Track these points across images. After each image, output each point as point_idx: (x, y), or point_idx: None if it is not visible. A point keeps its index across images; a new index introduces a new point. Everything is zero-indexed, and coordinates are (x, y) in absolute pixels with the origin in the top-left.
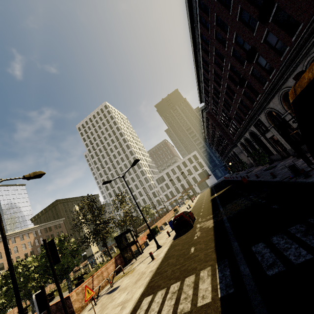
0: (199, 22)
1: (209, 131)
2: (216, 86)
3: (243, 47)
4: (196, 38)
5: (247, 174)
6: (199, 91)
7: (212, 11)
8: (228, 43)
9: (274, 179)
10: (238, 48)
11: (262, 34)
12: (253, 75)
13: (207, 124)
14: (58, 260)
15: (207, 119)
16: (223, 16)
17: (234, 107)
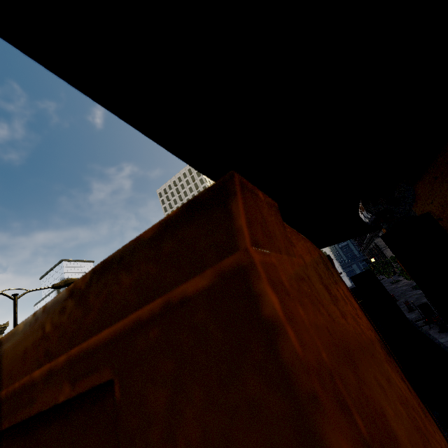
0: None
1: None
2: None
3: None
4: None
5: (390, 285)
6: None
7: None
8: None
9: (409, 314)
10: None
11: None
12: None
13: None
14: None
15: None
16: None
17: None
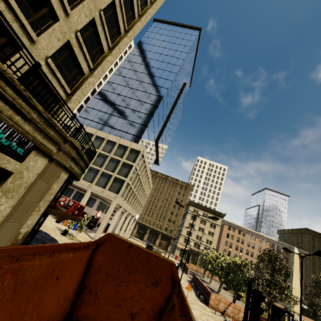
0: None
1: None
2: None
3: None
4: None
5: None
6: None
7: None
8: None
9: None
10: None
11: None
12: None
13: None
14: (187, 263)
15: None
16: None
17: None
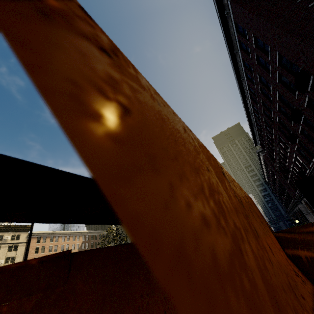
0: (245, 77)
1: (269, 175)
2: (268, 133)
3: (289, 105)
4: (245, 89)
5: None
6: (253, 134)
7: (254, 70)
8: (273, 99)
9: None
10: (283, 106)
11: (304, 99)
12: (304, 135)
13: (266, 167)
14: None
15: (265, 163)
16: (265, 76)
17: (290, 160)
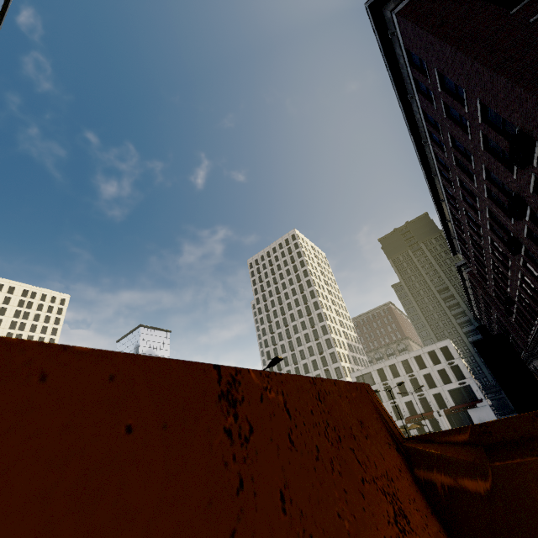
0: (429, 138)
1: (480, 306)
2: (473, 235)
3: (504, 189)
4: (429, 158)
5: None
6: (447, 236)
7: (443, 128)
8: (477, 178)
9: None
10: (494, 189)
11: (528, 179)
12: (533, 240)
13: (475, 293)
14: None
15: (472, 285)
16: (460, 139)
17: (514, 282)
